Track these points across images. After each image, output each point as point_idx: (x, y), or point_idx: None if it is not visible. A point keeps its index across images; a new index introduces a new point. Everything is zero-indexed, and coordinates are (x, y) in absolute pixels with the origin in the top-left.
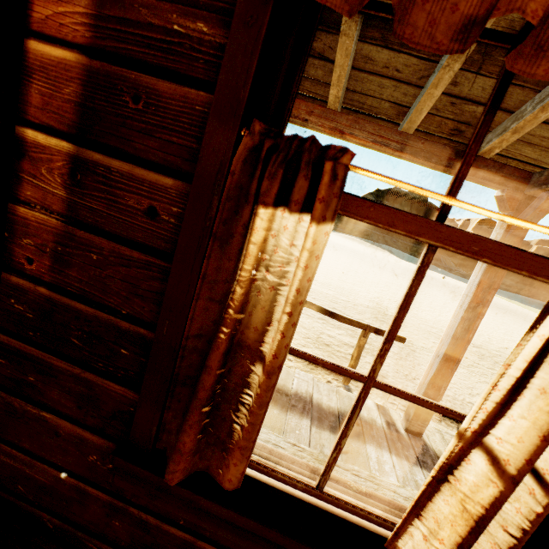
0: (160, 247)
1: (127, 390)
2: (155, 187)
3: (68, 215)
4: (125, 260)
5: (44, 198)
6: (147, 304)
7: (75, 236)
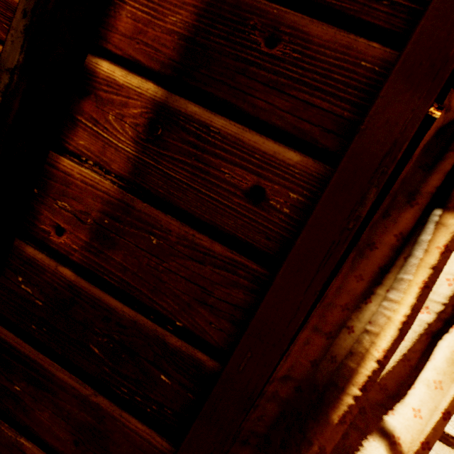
0: (257, 244)
1: (154, 434)
2: (270, 161)
3: (130, 179)
4: (199, 252)
5: (101, 152)
6: (217, 320)
7: (132, 208)
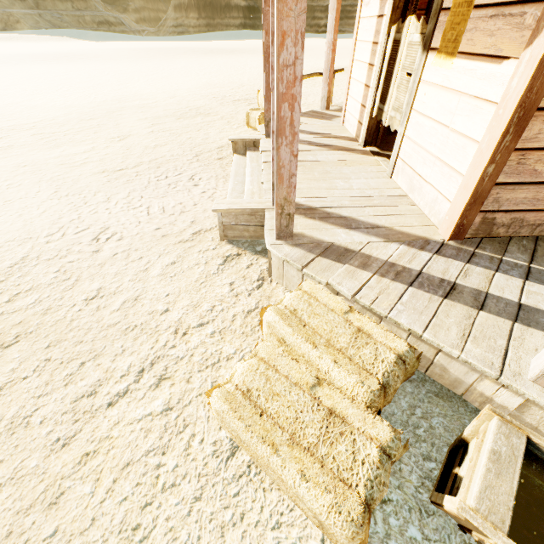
0: None
1: None
2: None
3: None
4: None
5: None
6: None
7: None
